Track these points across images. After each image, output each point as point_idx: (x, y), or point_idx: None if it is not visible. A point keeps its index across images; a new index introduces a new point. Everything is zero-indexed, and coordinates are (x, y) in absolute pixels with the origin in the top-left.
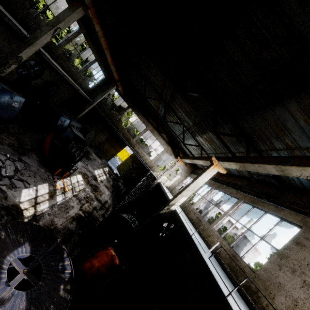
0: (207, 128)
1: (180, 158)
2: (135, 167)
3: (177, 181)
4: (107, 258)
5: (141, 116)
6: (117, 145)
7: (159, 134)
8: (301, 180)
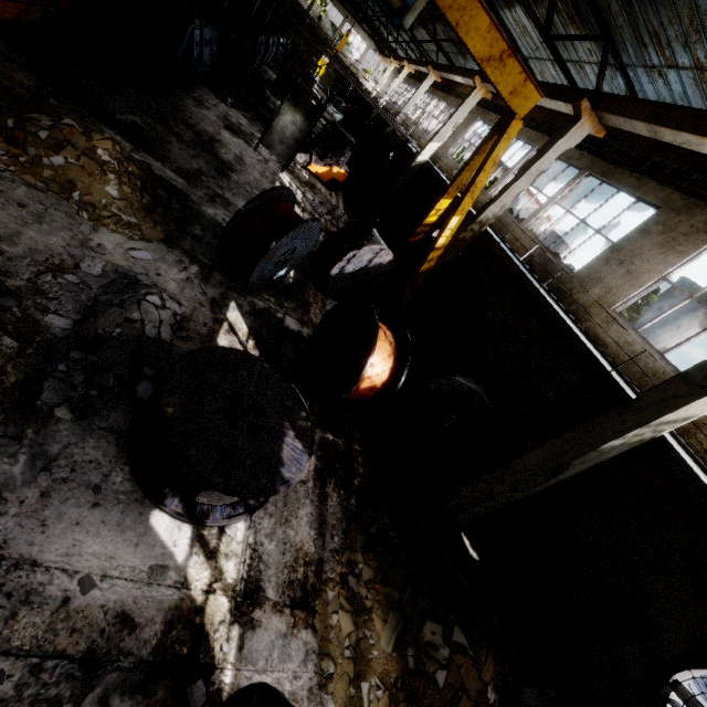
0: (392, 30)
1: (383, 57)
2: (340, 77)
3: (385, 87)
4: (350, 108)
5: (335, 2)
6: (317, 51)
7: (360, 26)
8: None
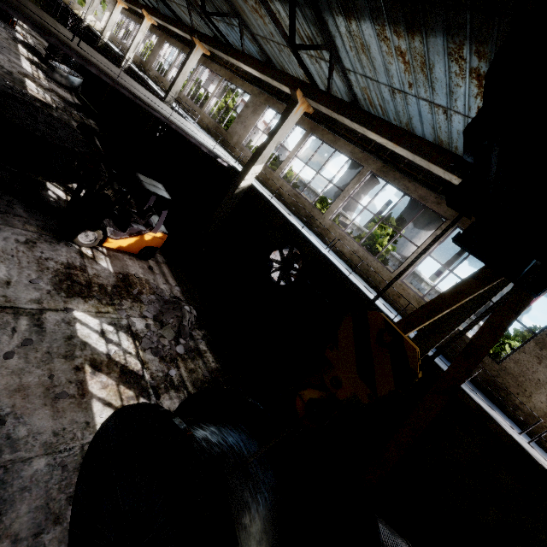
0: None
1: None
2: (47, 6)
3: None
4: None
5: None
6: None
7: None
8: (161, 10)
